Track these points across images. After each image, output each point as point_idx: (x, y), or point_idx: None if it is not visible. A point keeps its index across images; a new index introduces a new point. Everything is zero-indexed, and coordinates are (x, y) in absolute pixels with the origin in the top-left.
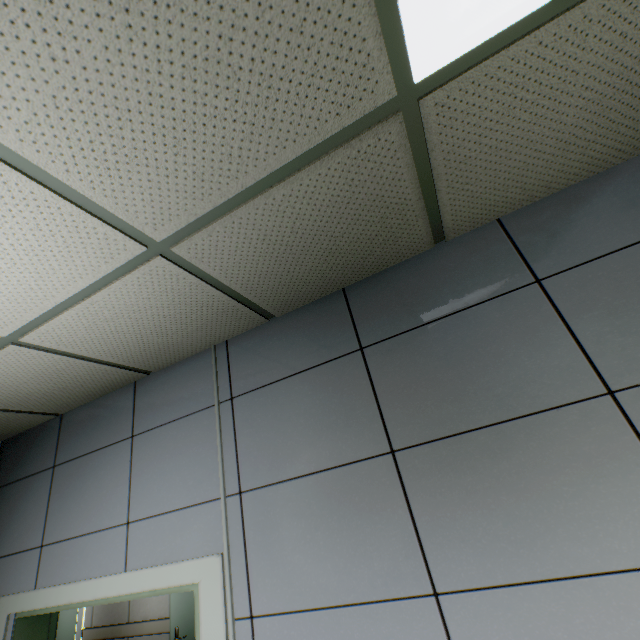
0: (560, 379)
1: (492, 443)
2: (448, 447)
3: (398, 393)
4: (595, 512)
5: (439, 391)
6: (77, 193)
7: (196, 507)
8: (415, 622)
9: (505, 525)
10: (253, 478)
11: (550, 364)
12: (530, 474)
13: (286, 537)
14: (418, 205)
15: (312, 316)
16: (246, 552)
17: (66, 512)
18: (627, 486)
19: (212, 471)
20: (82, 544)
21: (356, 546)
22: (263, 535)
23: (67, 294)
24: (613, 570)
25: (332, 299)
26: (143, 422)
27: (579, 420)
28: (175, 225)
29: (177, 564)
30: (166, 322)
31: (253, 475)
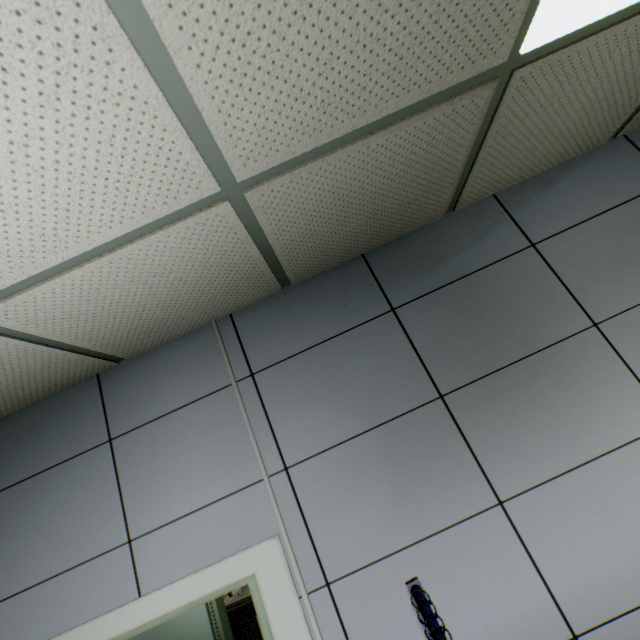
0: (561, 319)
1: (522, 374)
2: (488, 384)
3: (436, 345)
4: (599, 410)
5: (472, 339)
6: (185, 100)
7: (230, 497)
8: (488, 530)
9: (542, 435)
10: (299, 451)
11: (552, 308)
12: (553, 393)
13: (350, 497)
14: (458, 173)
15: (333, 282)
16: (307, 525)
17: (10, 558)
18: (615, 388)
19: (244, 455)
20: (53, 589)
21: (424, 485)
22: (323, 503)
23: (87, 246)
24: (616, 447)
25: (352, 265)
26: (124, 420)
27: (579, 347)
28: (266, 163)
29: (220, 564)
30: (182, 290)
31: (298, 448)
